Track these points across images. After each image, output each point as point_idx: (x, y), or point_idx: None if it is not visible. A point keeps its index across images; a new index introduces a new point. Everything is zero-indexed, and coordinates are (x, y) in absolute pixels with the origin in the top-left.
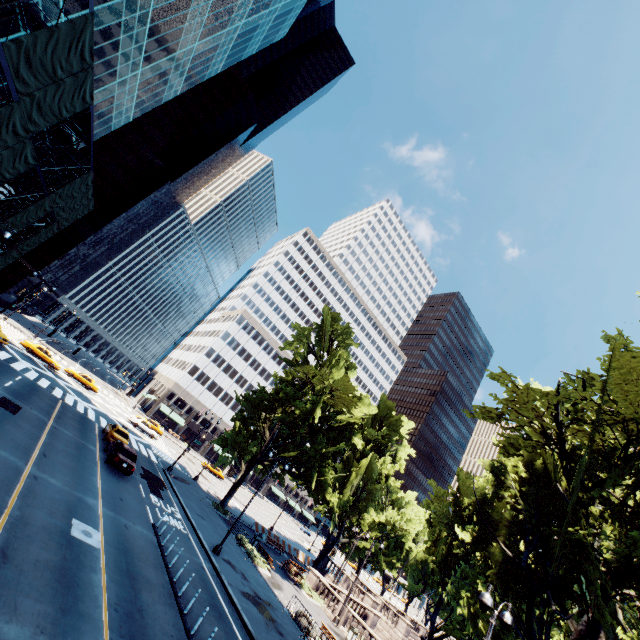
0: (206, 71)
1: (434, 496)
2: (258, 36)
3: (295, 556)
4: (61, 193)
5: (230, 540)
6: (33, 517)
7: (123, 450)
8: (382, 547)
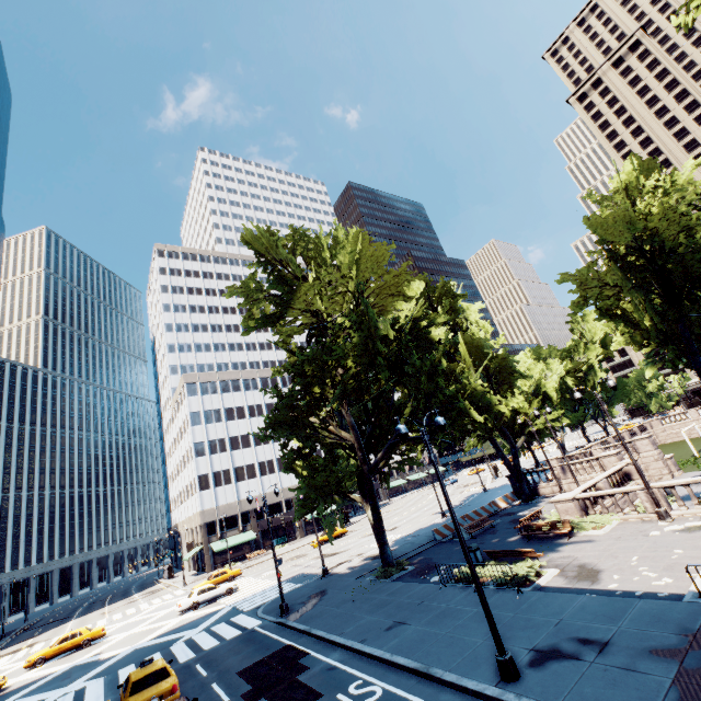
0: None
1: (577, 286)
2: None
3: (497, 510)
4: None
5: (464, 600)
6: None
7: None
8: (614, 384)
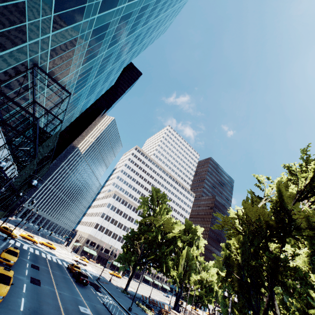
0: (87, 106)
1: (216, 261)
2: (104, 89)
3: (163, 308)
4: (40, 171)
5: (133, 305)
6: (68, 307)
7: (82, 274)
8: (199, 290)
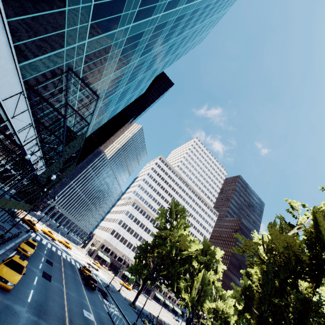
0: (116, 112)
1: (235, 290)
2: (134, 96)
3: None
4: (66, 171)
5: (139, 321)
6: (72, 308)
7: (91, 278)
8: (212, 320)
